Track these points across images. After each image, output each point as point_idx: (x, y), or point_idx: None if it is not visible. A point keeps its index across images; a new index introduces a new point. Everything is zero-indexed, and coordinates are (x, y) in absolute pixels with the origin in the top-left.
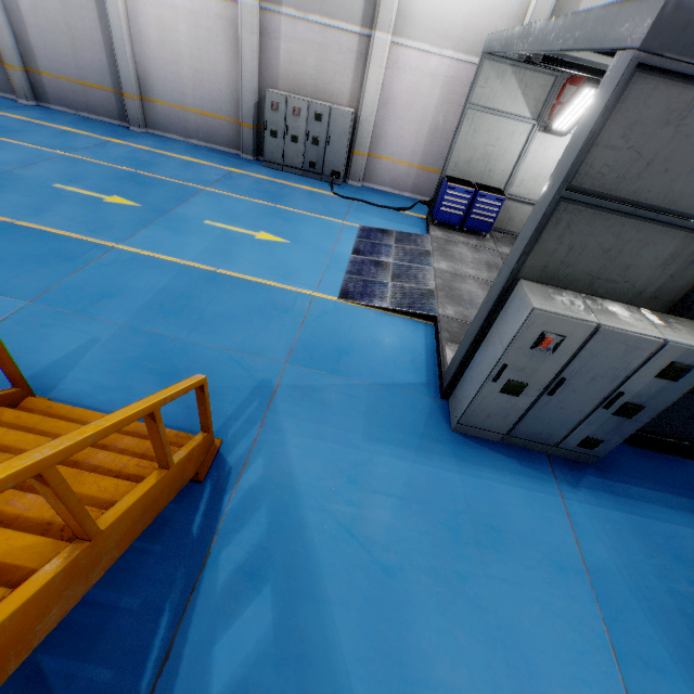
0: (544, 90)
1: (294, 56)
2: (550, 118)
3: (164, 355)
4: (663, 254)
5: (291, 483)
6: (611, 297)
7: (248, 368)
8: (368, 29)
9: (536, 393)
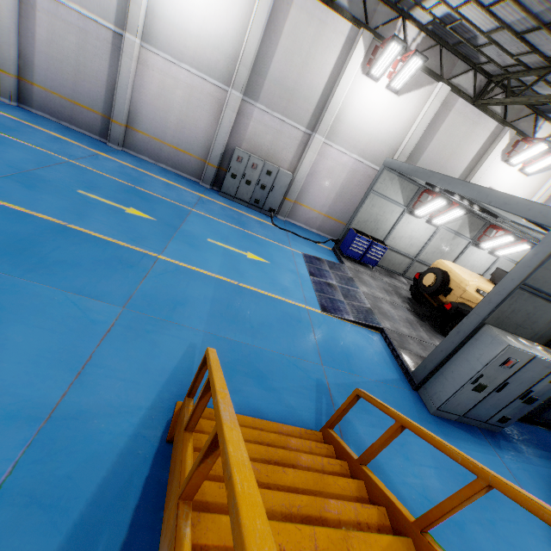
0: (412, 192)
1: (258, 132)
2: (414, 208)
3: (247, 359)
4: (549, 317)
5: (378, 464)
6: (521, 336)
7: (304, 369)
8: (310, 130)
9: (490, 390)
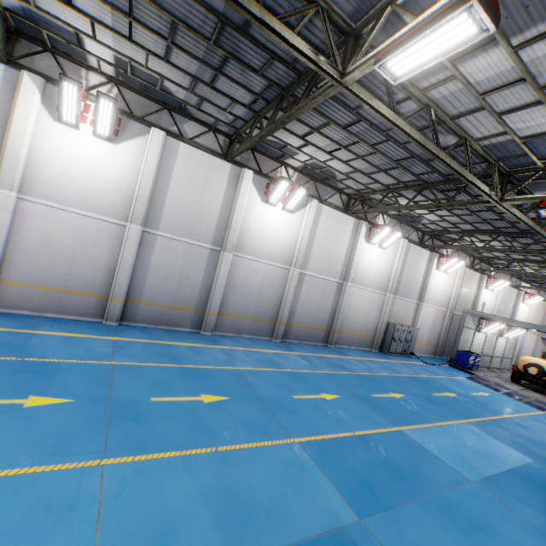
0: (476, 321)
1: (397, 310)
2: (479, 328)
3: None
4: None
5: None
6: None
7: None
8: (418, 301)
9: None
